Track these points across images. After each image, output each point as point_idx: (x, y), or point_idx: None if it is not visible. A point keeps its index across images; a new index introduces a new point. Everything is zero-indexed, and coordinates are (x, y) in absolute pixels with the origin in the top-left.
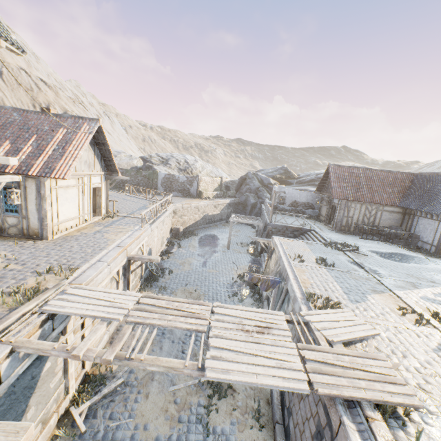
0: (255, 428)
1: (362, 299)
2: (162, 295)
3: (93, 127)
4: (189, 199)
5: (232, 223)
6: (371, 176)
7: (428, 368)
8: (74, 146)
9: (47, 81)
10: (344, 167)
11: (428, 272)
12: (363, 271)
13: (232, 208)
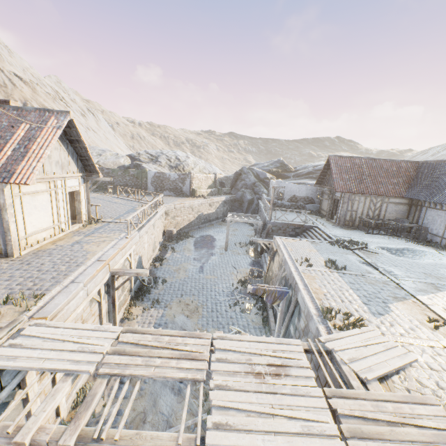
0: None
1: (384, 310)
2: (155, 310)
3: (62, 121)
4: (182, 198)
5: (229, 223)
6: (374, 166)
7: None
8: (39, 144)
9: (23, 76)
10: (346, 158)
11: (445, 269)
12: (377, 272)
13: (228, 205)
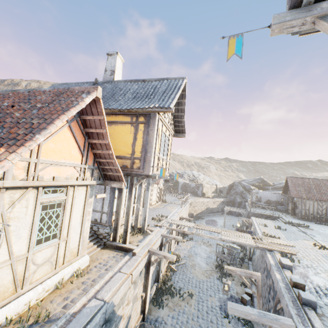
0: (242, 287)
1: (294, 240)
2: (191, 242)
3: None
4: (197, 197)
5: (226, 211)
6: (318, 183)
7: (311, 255)
8: None
9: None
10: (298, 178)
11: None
12: (304, 234)
13: (225, 204)
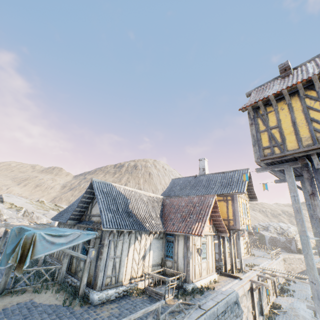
0: None
1: None
2: (292, 298)
3: None
4: (292, 253)
5: None
6: None
7: None
8: None
9: None
10: None
11: None
12: None
13: None
